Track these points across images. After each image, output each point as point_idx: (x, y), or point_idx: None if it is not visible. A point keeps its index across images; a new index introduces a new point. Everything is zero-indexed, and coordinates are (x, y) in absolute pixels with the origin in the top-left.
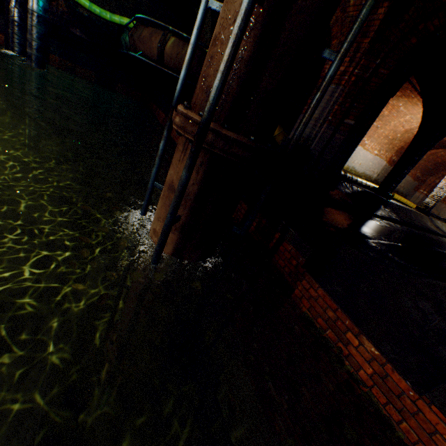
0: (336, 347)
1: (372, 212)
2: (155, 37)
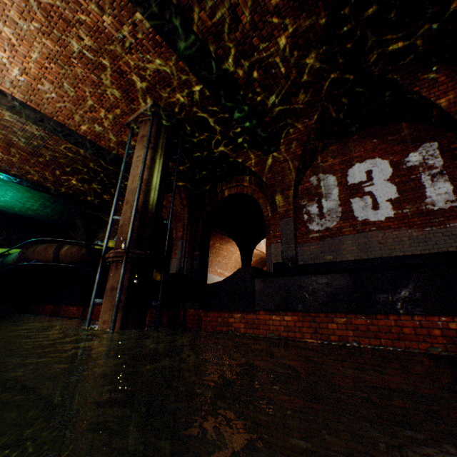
0: (229, 331)
1: None
2: (50, 247)
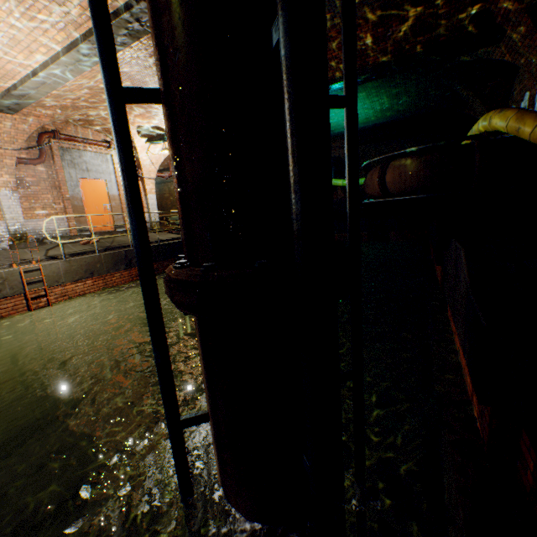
0: None
1: None
2: (375, 175)
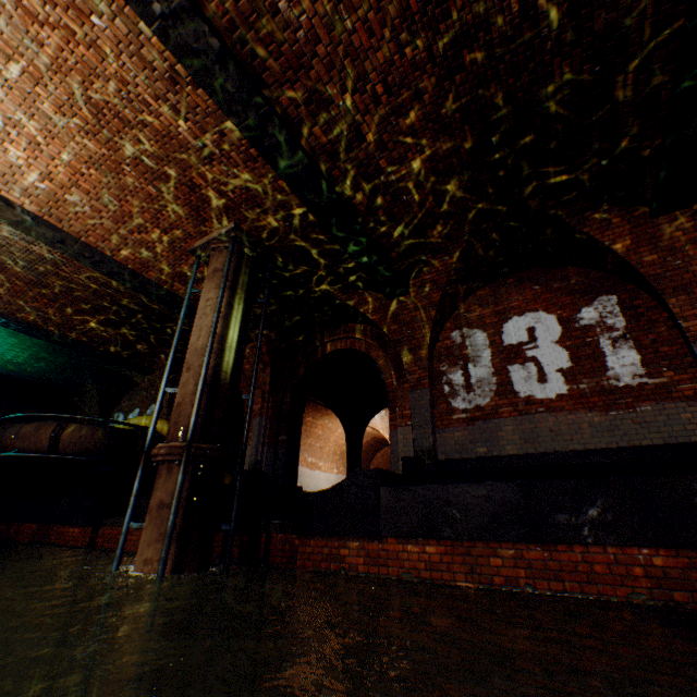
0: (341, 569)
1: None
2: (45, 428)
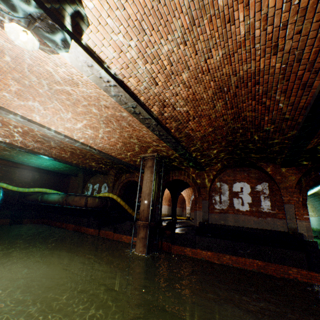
0: (184, 254)
1: (175, 227)
2: (82, 199)
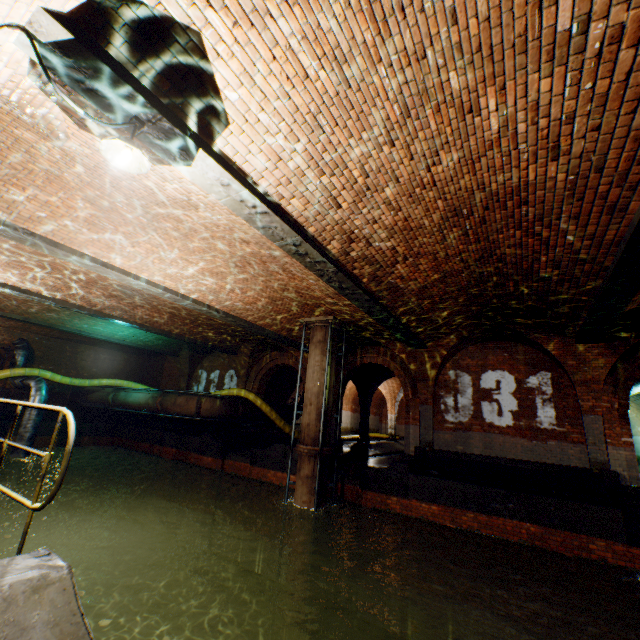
0: (387, 509)
1: (367, 455)
2: (191, 401)
